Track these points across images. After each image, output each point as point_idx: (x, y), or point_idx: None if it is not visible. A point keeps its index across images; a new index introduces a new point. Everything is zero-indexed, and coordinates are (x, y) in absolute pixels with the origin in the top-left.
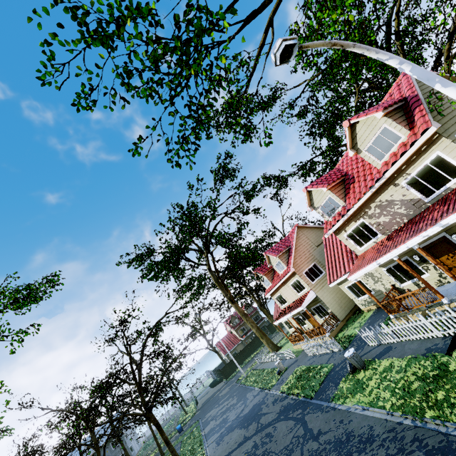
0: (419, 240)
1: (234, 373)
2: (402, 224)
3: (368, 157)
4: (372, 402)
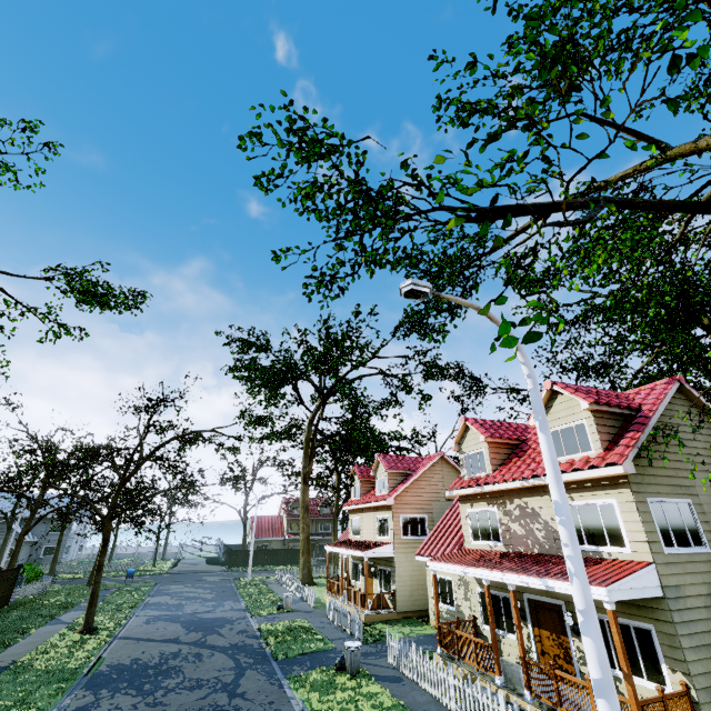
0: (517, 581)
1: (242, 568)
2: (530, 552)
3: None
4: (316, 710)
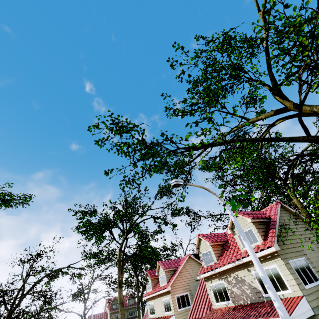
0: None
1: None
2: (246, 303)
3: (238, 241)
4: None
